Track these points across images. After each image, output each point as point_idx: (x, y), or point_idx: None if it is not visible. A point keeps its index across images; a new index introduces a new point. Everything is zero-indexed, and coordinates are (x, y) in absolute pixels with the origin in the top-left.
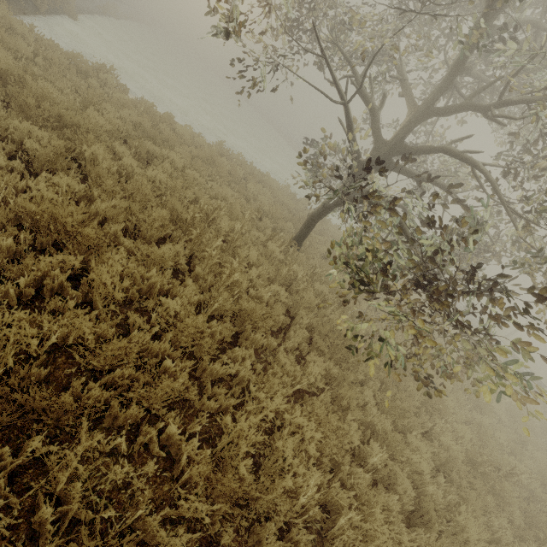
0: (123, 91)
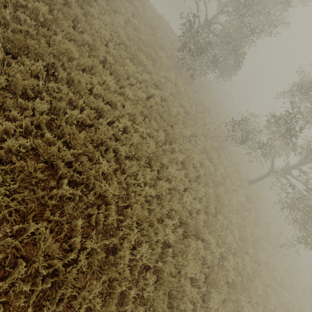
0: None
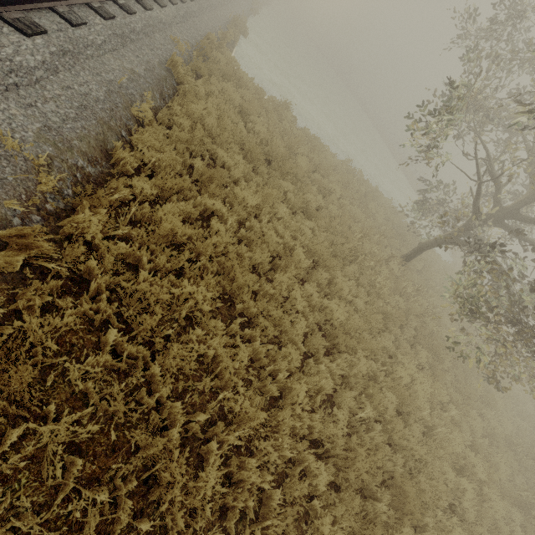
0: (293, 121)
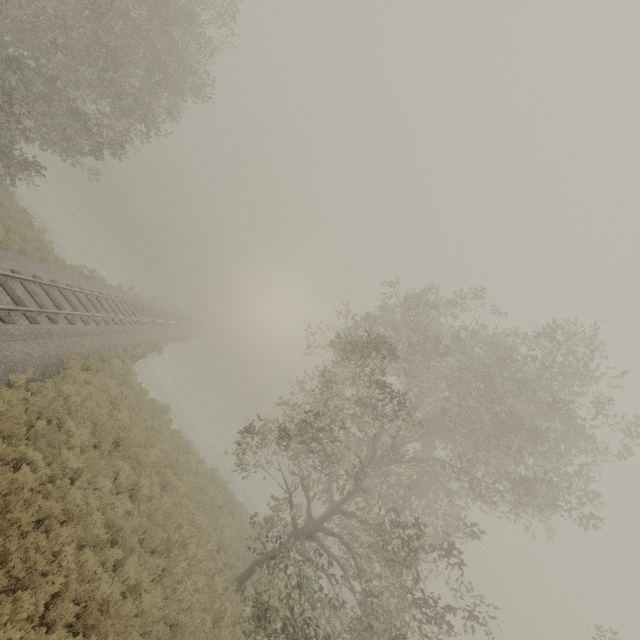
0: (169, 422)
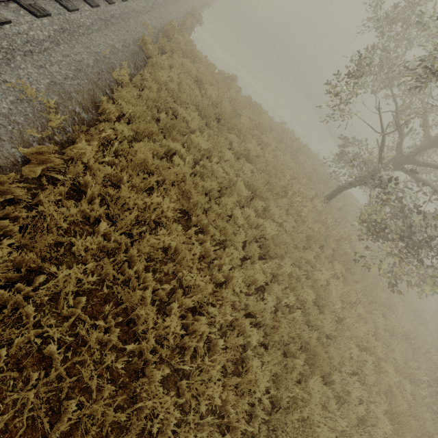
0: (238, 90)
